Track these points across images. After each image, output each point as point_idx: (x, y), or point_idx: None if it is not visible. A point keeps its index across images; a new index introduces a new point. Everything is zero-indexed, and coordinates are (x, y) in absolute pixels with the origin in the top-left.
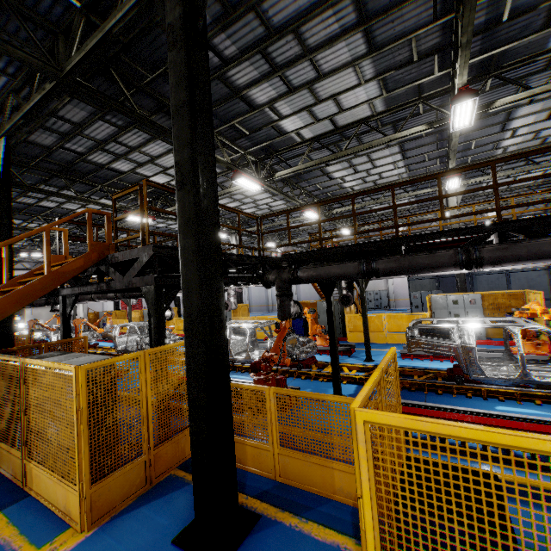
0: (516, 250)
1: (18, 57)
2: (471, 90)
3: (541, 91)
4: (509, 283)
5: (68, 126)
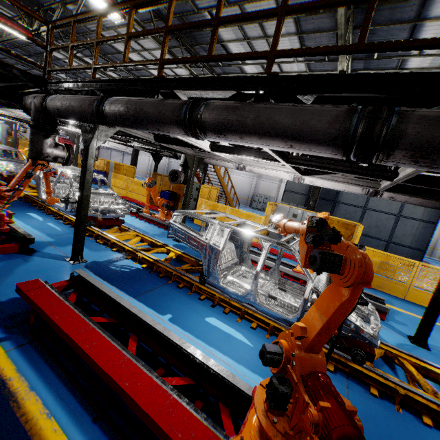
0: (244, 112)
1: None
2: None
3: None
4: (362, 218)
5: None
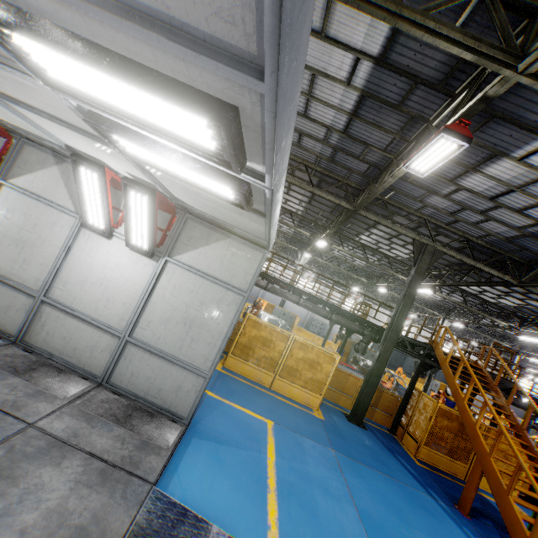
0: None
1: (536, 286)
2: None
3: None
4: None
5: (426, 233)
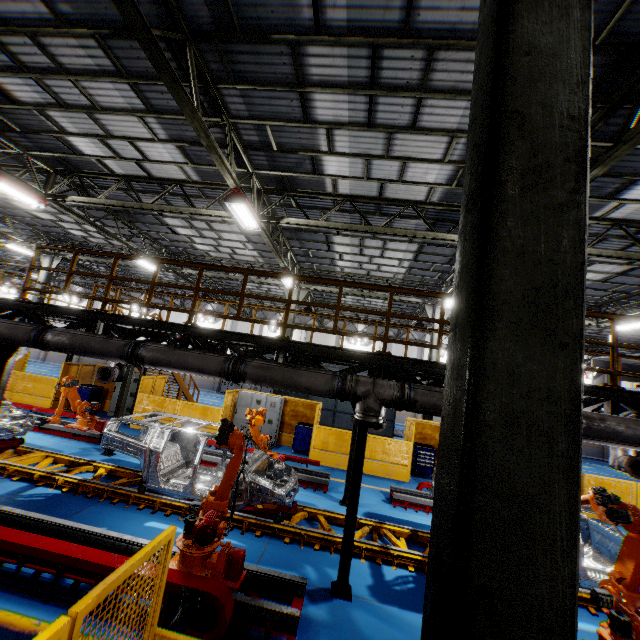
0: (171, 355)
1: None
2: (242, 196)
3: (315, 225)
4: None
5: None
